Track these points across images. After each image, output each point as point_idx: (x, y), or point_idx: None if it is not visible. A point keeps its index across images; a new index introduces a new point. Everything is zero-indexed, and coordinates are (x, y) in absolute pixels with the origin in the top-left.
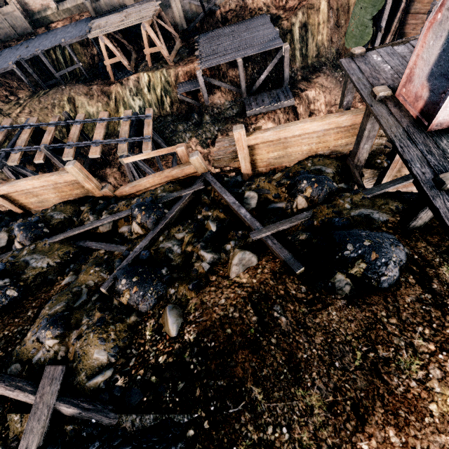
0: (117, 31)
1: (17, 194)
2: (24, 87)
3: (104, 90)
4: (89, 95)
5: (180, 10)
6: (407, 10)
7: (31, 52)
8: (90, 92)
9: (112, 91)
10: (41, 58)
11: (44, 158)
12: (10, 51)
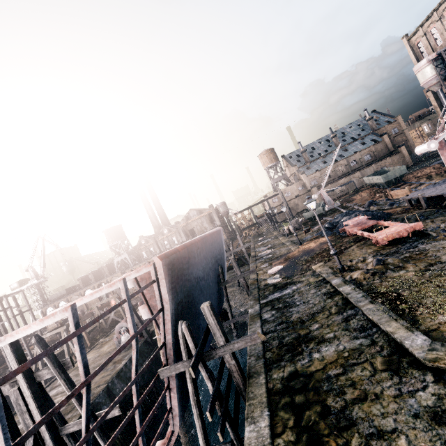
0: None
1: (394, 195)
2: None
3: None
4: None
5: None
6: None
7: None
8: None
9: None
10: None
11: None
12: None
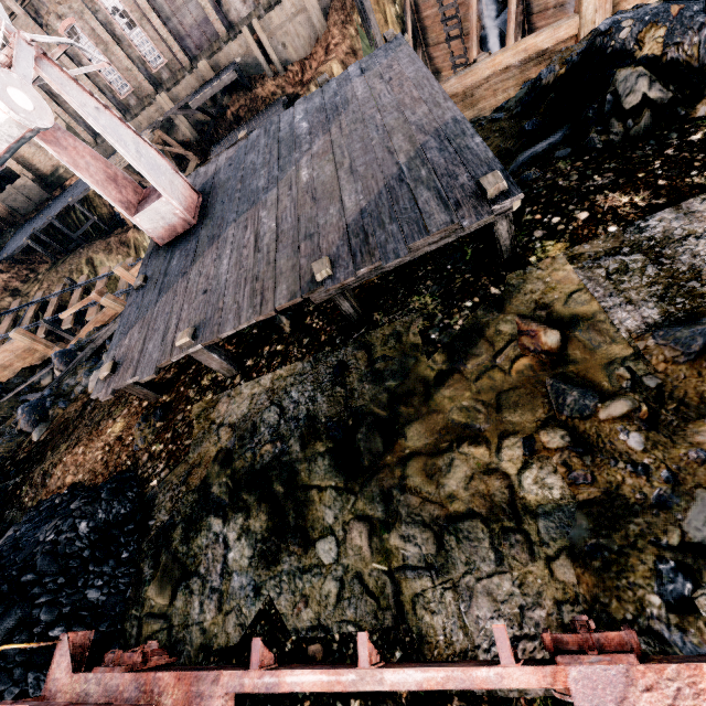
0: (126, 170)
1: None
2: (48, 259)
3: (122, 240)
4: (107, 249)
5: (188, 125)
6: (426, 44)
7: (44, 221)
8: (107, 246)
9: (130, 238)
10: (55, 224)
11: (46, 332)
12: (28, 225)
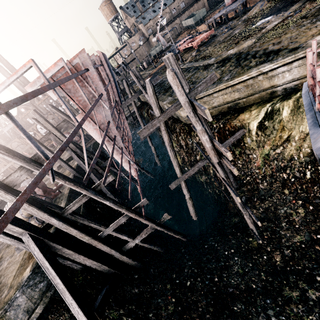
0: None
1: (200, 29)
2: None
3: None
4: None
5: None
6: None
7: None
8: None
9: None
10: None
11: None
12: None
